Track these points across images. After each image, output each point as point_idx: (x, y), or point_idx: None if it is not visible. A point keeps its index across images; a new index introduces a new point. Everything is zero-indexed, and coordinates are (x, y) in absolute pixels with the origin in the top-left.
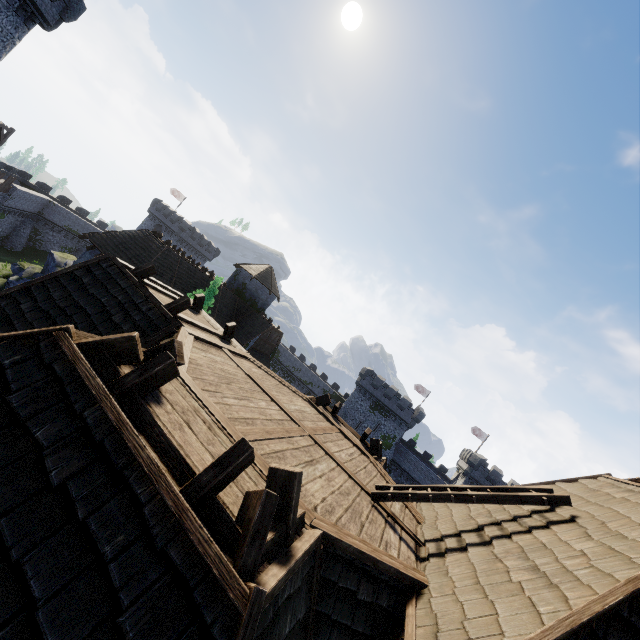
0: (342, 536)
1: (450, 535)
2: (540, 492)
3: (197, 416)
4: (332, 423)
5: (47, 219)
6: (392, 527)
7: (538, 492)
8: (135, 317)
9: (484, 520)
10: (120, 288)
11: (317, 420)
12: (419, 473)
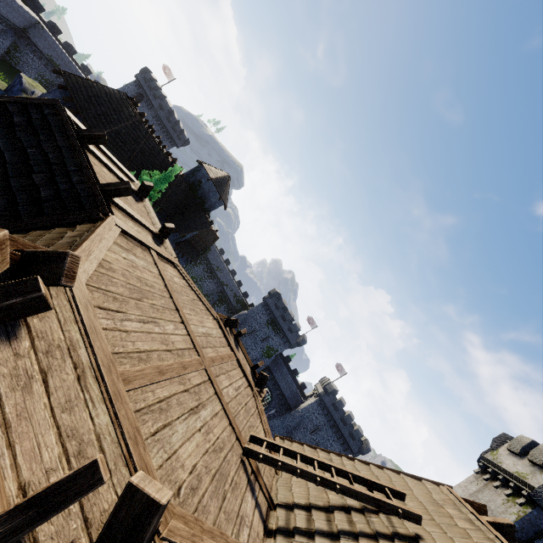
0: (197, 540)
1: (301, 506)
2: (394, 493)
3: (68, 357)
4: (232, 349)
5: (31, 40)
6: (252, 489)
7: (392, 492)
8: (60, 185)
9: (335, 499)
10: (55, 144)
11: (219, 345)
12: (284, 383)
